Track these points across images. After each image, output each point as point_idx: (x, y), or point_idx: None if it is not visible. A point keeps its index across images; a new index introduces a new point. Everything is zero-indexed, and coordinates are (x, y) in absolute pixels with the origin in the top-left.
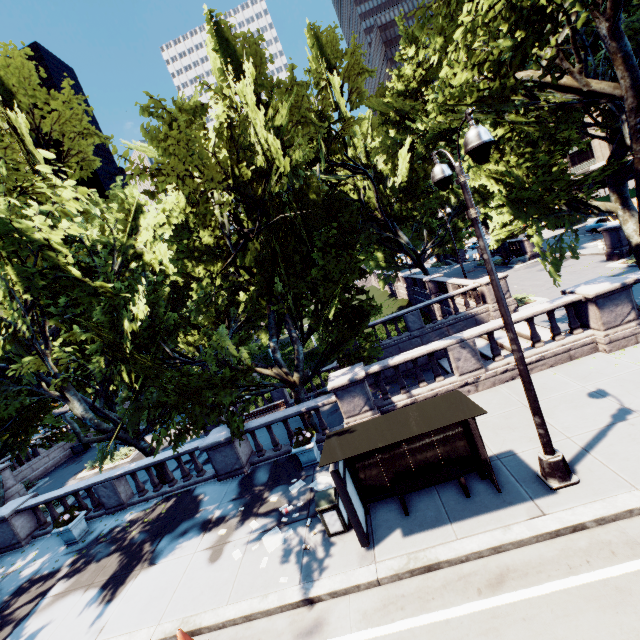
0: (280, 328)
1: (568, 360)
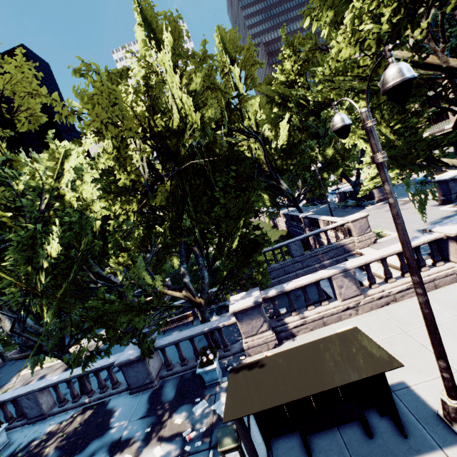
0: (189, 256)
1: (433, 288)
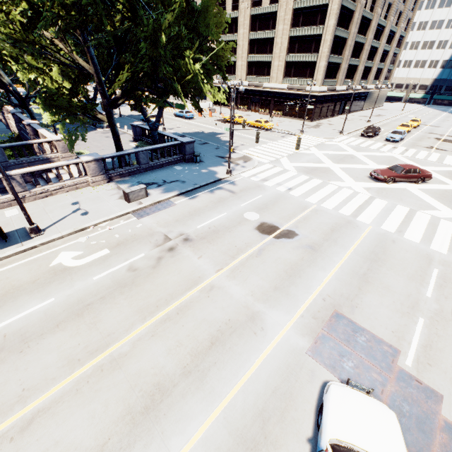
0: None
1: (76, 189)
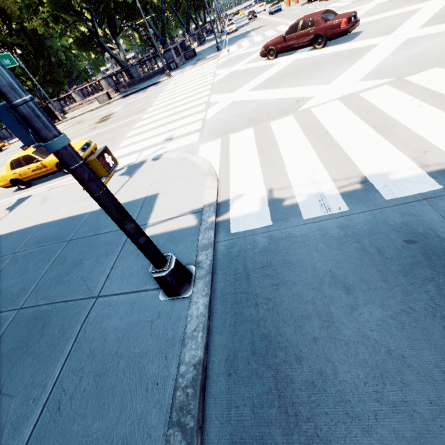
0: (36, 85)
1: None
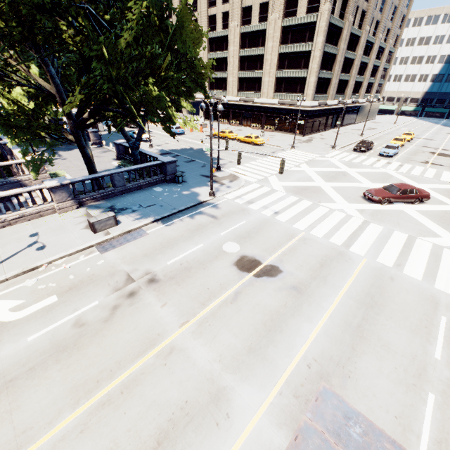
0: None
1: (40, 217)
